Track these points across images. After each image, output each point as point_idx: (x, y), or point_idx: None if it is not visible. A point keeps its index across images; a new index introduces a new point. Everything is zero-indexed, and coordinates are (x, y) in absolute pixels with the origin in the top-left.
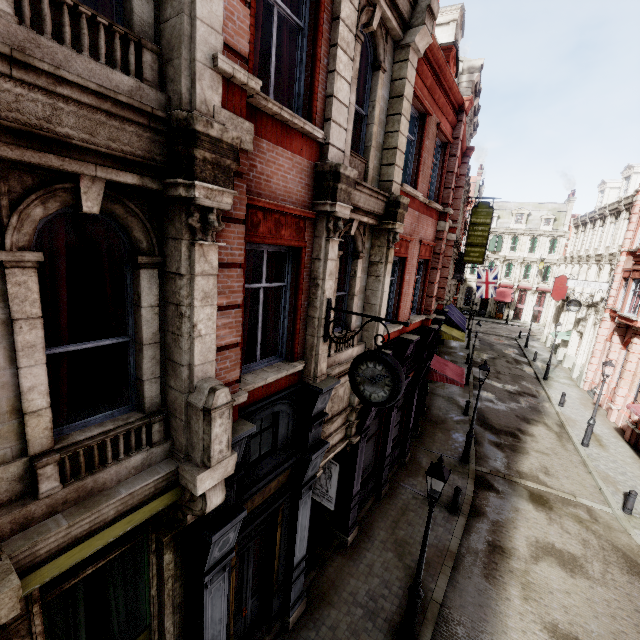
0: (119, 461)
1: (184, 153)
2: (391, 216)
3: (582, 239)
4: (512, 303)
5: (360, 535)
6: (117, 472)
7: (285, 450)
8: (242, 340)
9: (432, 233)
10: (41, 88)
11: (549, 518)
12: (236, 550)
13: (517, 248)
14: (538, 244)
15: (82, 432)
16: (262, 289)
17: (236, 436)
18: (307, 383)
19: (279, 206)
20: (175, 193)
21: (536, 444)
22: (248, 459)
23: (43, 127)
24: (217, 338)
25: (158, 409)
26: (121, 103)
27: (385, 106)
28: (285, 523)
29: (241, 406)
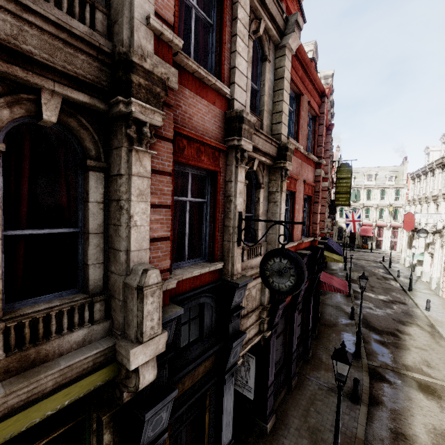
0: (62, 335)
1: (124, 79)
2: (282, 157)
3: (419, 187)
4: (373, 237)
5: (277, 423)
6: (59, 345)
7: (210, 338)
8: (172, 238)
9: (312, 177)
10: (10, 12)
11: (440, 406)
12: (169, 432)
13: (371, 198)
14: (386, 194)
15: (31, 307)
16: (188, 202)
17: (166, 316)
18: (226, 280)
19: (199, 137)
20: (117, 109)
21: (414, 341)
22: (179, 344)
23: (10, 42)
24: (150, 230)
25: (100, 291)
26: (75, 36)
27: (272, 85)
28: (212, 408)
29: (172, 295)
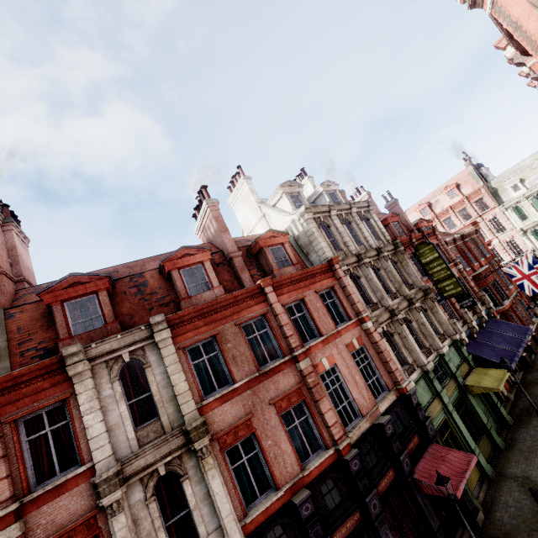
0: None
1: None
2: (189, 441)
3: None
4: None
5: None
6: None
7: None
8: None
9: (292, 378)
10: None
11: None
12: None
13: None
14: None
15: None
16: None
17: None
18: None
19: (62, 532)
20: None
21: None
22: None
23: None
24: None
25: None
26: None
27: (165, 374)
28: None
29: None
